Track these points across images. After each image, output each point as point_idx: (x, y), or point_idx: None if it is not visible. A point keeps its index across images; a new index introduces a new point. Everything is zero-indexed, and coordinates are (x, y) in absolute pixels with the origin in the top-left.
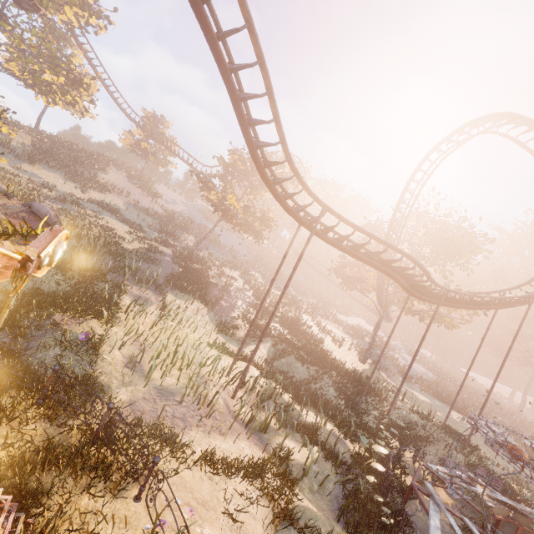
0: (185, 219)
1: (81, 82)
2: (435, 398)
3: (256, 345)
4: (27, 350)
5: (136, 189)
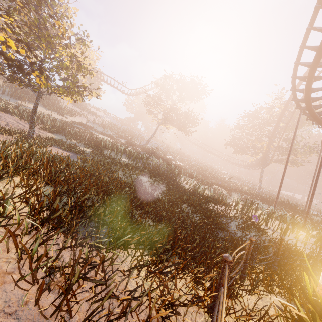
0: (121, 127)
1: (57, 31)
2: None
3: (312, 198)
4: (240, 238)
5: (82, 111)
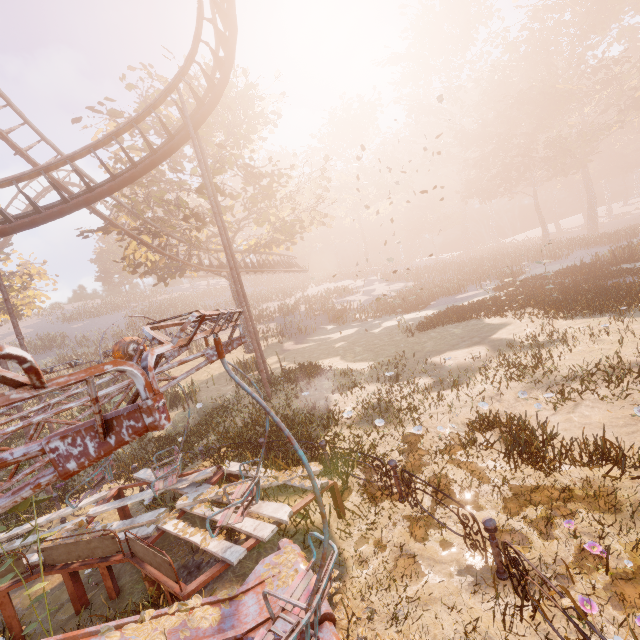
0: None
1: None
2: (385, 316)
3: None
4: None
5: None
